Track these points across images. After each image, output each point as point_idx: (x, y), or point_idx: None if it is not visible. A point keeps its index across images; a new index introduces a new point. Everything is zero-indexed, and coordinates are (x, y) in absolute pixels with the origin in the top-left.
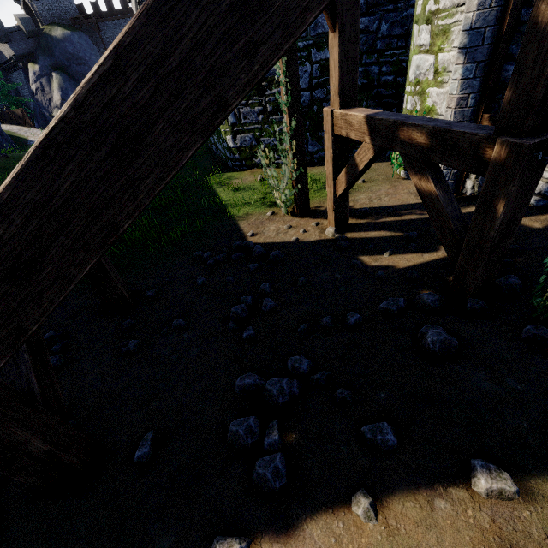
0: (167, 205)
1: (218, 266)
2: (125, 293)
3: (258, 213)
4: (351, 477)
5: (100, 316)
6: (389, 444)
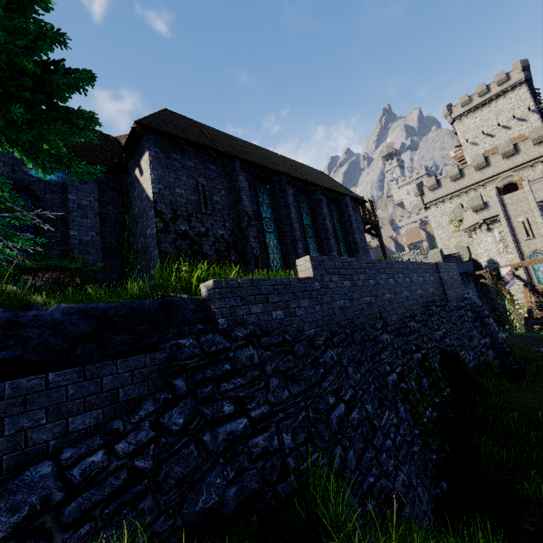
0: None
1: None
2: None
3: None
4: None
5: None
6: None
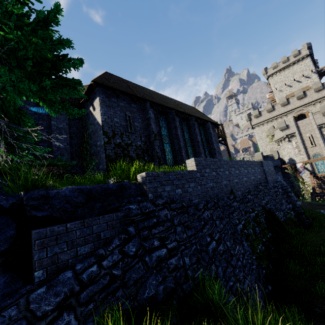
0: None
1: None
2: None
3: None
4: None
5: None
6: None
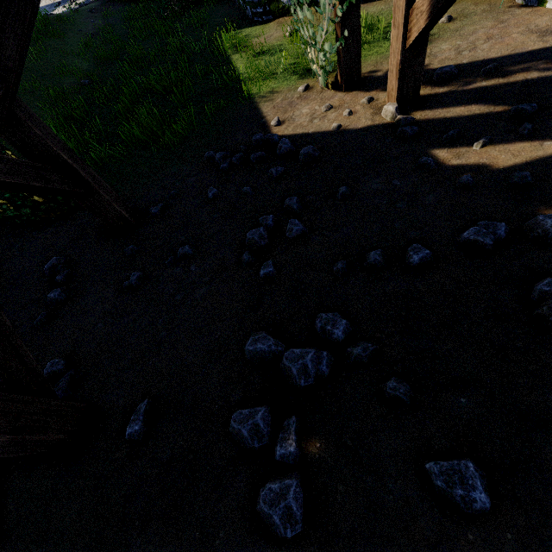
0: (171, 86)
1: (234, 172)
2: (123, 212)
3: (286, 89)
4: (404, 549)
5: (103, 239)
6: (475, 507)
